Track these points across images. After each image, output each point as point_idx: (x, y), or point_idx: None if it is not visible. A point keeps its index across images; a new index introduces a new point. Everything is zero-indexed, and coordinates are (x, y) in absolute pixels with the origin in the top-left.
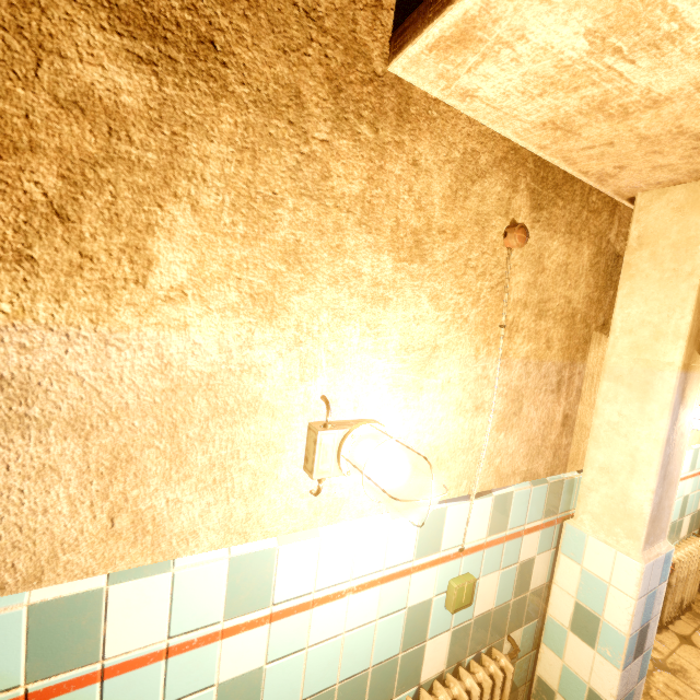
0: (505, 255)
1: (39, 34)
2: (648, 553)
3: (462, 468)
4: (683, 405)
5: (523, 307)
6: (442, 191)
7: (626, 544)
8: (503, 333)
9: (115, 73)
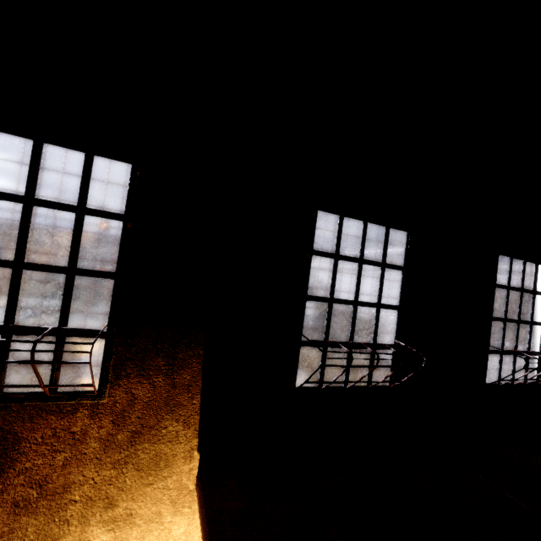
0: None
1: (85, 538)
2: None
3: None
4: None
5: None
6: None
7: None
8: None
9: (103, 537)
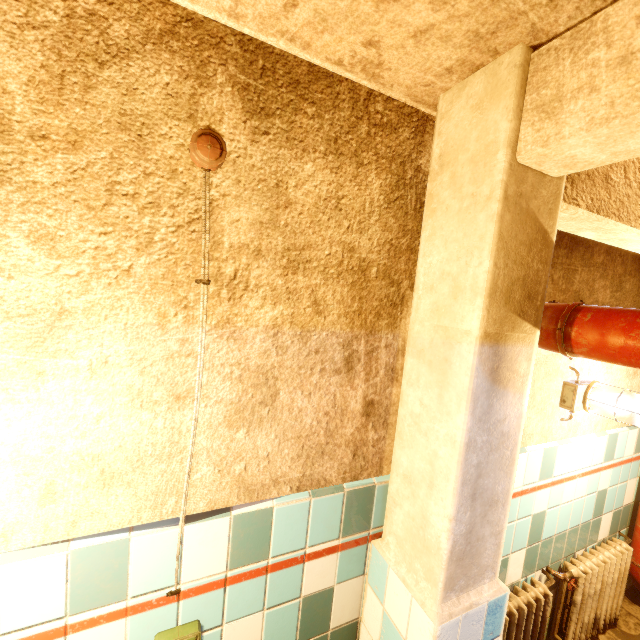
0: (201, 179)
1: None
2: (452, 606)
3: (161, 481)
4: (496, 392)
5: (254, 256)
6: (26, 73)
7: (424, 588)
8: (206, 291)
9: None
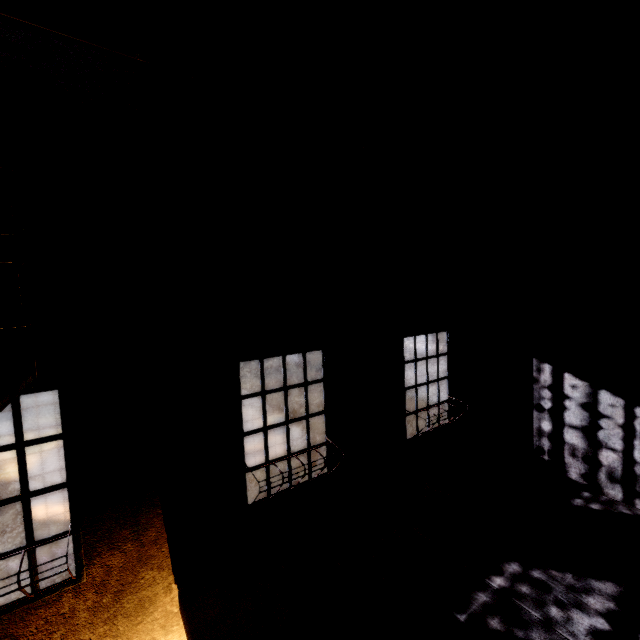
0: None
1: None
2: None
3: None
4: None
5: None
6: None
7: None
8: None
9: None
